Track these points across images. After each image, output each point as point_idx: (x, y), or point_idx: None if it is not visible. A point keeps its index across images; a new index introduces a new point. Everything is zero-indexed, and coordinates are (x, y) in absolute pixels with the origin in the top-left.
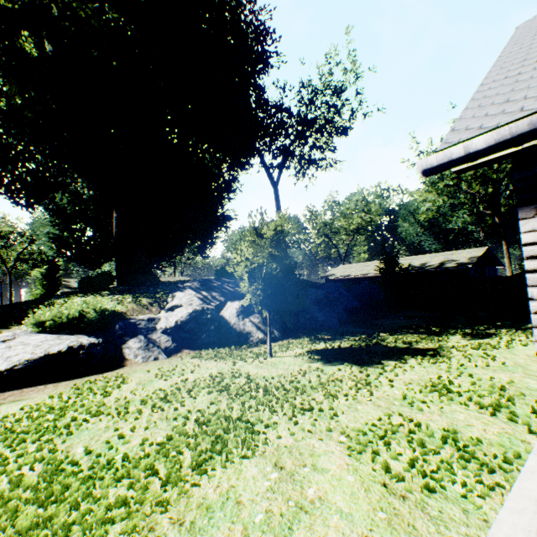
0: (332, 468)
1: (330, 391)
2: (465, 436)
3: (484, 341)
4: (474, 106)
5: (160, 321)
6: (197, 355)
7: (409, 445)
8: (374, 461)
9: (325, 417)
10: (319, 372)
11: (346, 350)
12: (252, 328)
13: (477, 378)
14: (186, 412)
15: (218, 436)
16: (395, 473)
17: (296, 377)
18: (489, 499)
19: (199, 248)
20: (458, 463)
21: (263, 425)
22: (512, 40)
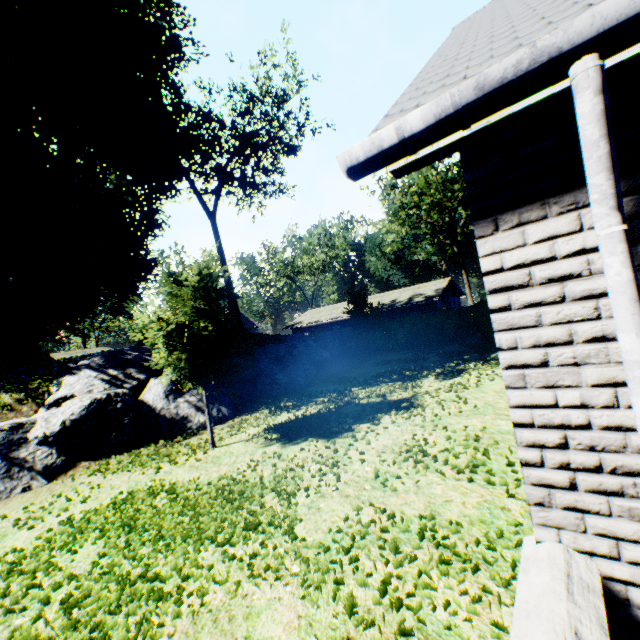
0: (276, 634)
1: (287, 487)
2: (444, 522)
3: (455, 380)
4: (412, 90)
5: (35, 427)
6: (102, 467)
7: (381, 555)
8: (336, 600)
9: (276, 534)
10: (276, 458)
11: (313, 418)
12: (189, 410)
13: (452, 430)
14: (49, 589)
15: (96, 626)
16: (363, 615)
17: (244, 474)
18: (477, 620)
19: (117, 306)
20: (439, 570)
21: (180, 577)
22: (449, 37)
